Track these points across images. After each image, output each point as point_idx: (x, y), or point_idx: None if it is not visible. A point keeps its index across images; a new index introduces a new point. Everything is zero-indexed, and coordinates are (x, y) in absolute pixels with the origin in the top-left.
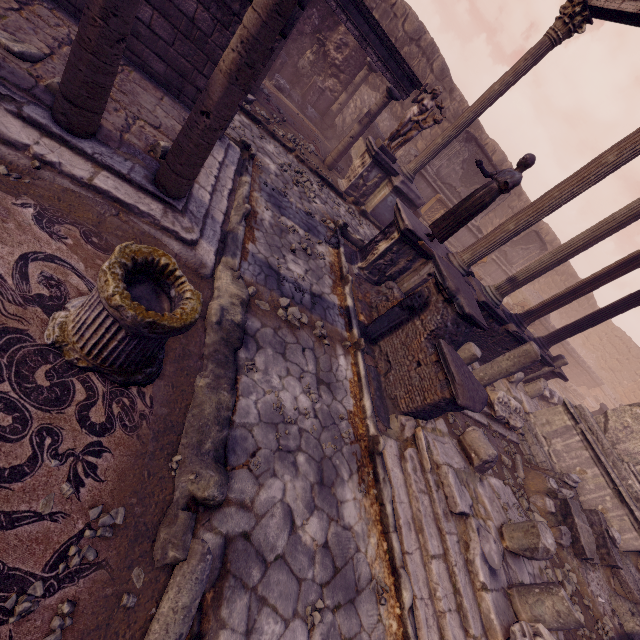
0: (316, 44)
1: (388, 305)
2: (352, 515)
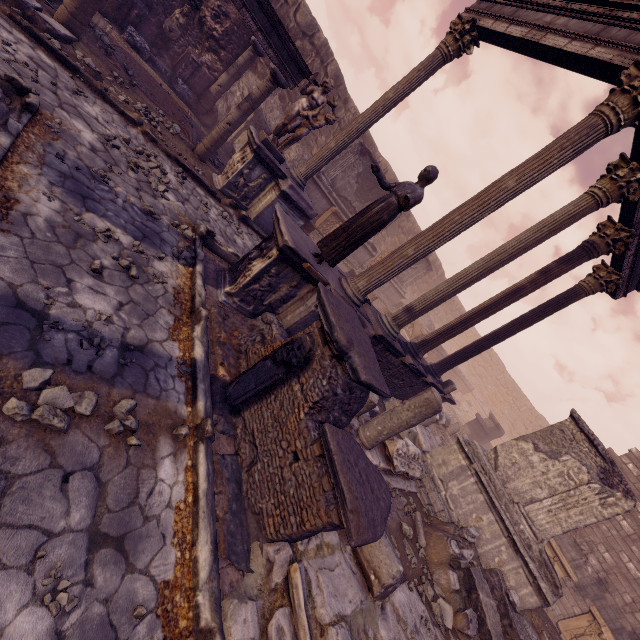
0: (187, 4)
1: (261, 352)
2: None
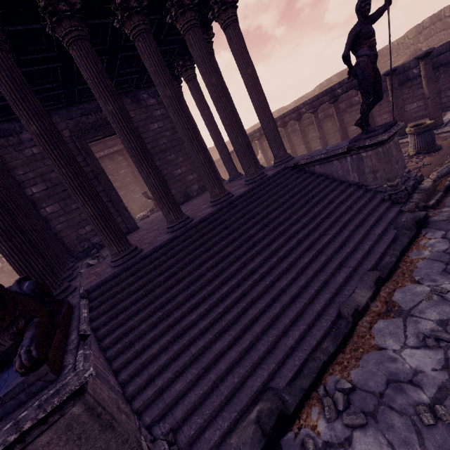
0: None
1: None
2: None
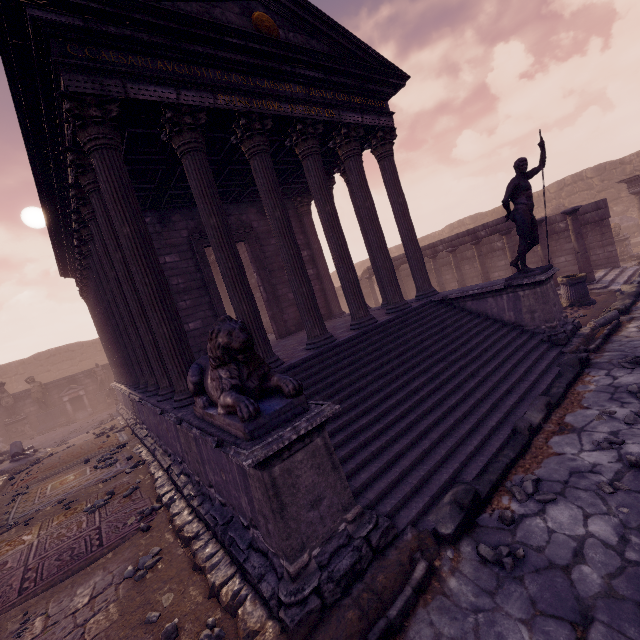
0: None
1: None
2: None
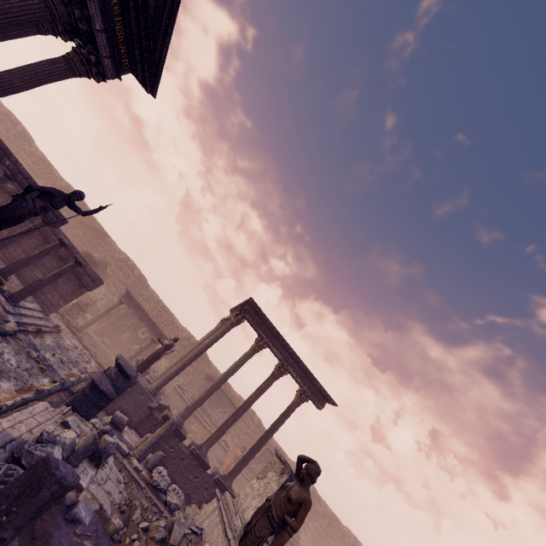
0: (132, 330)
1: None
2: (4, 386)
